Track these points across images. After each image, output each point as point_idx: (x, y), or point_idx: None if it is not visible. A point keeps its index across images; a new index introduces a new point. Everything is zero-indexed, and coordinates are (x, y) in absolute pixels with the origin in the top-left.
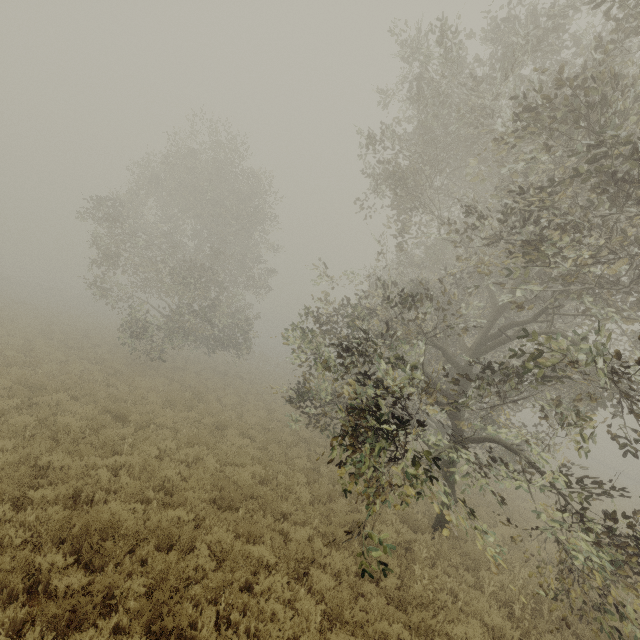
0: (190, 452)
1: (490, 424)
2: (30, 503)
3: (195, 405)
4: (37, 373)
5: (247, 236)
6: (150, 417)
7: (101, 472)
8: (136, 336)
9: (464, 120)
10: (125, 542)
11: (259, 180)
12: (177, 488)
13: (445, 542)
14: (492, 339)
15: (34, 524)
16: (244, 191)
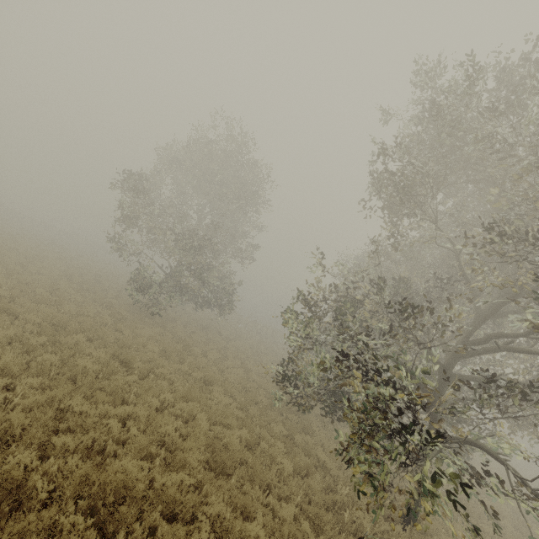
0: (185, 407)
1: (456, 419)
2: (51, 447)
3: (186, 358)
4: (60, 312)
5: (243, 215)
6: (151, 366)
7: (113, 422)
8: (141, 288)
9: (478, 147)
10: (137, 507)
11: (261, 170)
12: (176, 445)
13: (416, 537)
14: (476, 344)
15: (55, 473)
16: (247, 178)
